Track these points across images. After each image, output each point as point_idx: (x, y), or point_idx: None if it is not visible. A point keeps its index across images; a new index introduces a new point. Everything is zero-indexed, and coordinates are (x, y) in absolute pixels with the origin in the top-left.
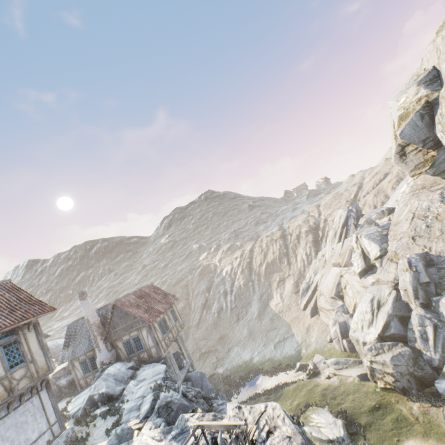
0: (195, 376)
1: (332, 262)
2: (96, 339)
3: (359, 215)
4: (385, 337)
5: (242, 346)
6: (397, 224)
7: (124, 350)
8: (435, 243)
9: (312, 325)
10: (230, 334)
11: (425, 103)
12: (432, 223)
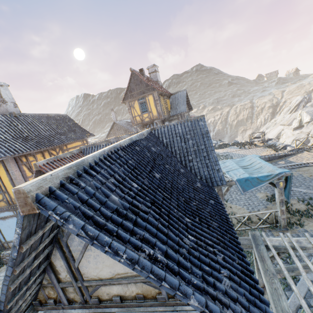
0: None
1: (280, 123)
2: None
3: (308, 101)
4: None
5: None
6: None
7: None
8: None
9: None
10: None
11: None
12: None
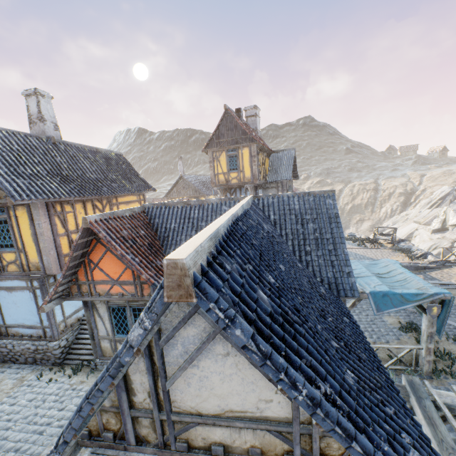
0: None
1: (414, 220)
2: None
3: None
4: None
5: None
6: None
7: None
8: None
9: None
10: None
11: None
12: None
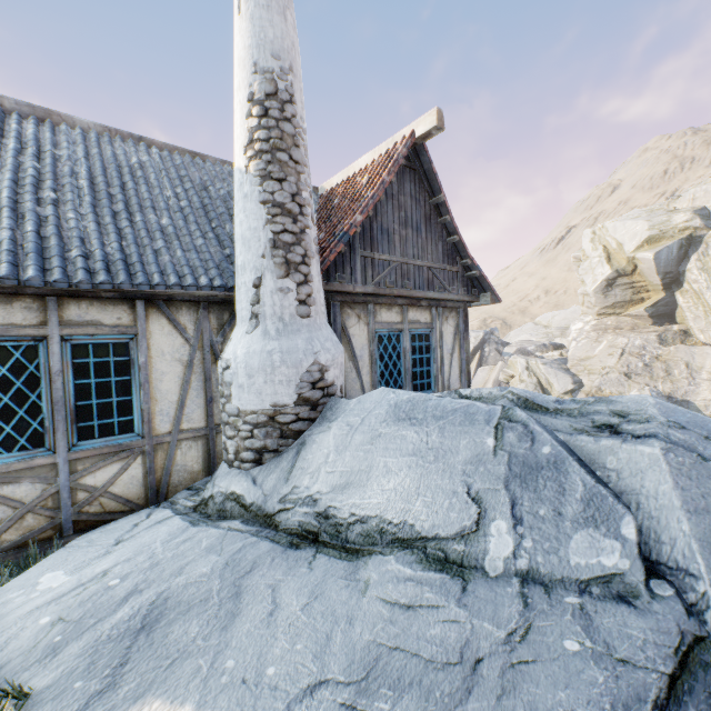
0: None
1: None
2: (306, 230)
3: (502, 342)
4: None
5: None
6: (588, 359)
7: (366, 365)
8: (662, 383)
9: None
10: None
11: (689, 235)
12: (652, 363)
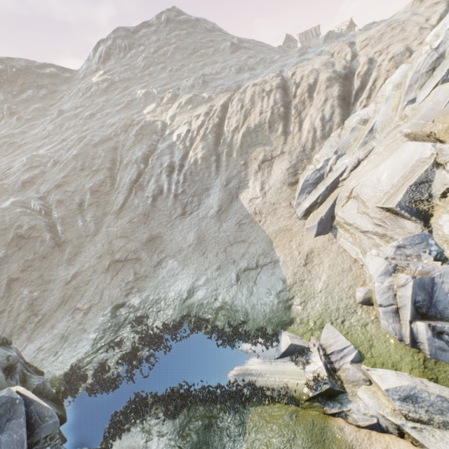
0: None
1: (406, 131)
2: None
3: None
4: None
5: (181, 261)
6: None
7: None
8: None
9: (318, 253)
10: (166, 236)
11: None
12: None
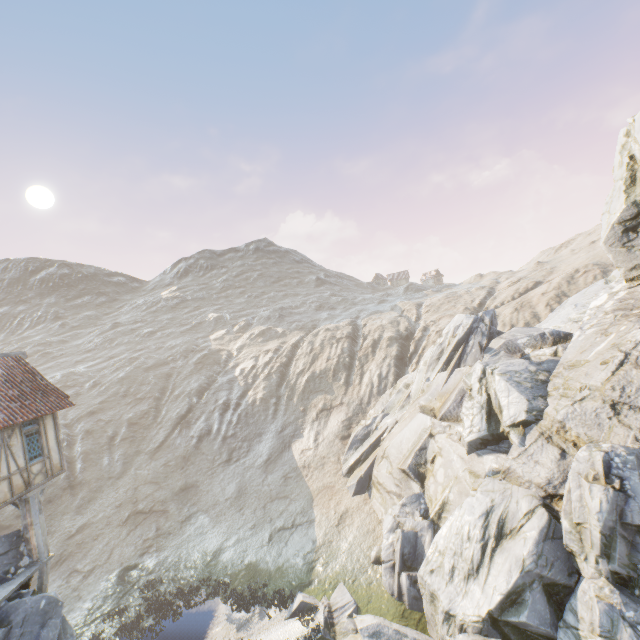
0: (27, 610)
1: (421, 403)
2: None
3: (493, 331)
4: (503, 623)
5: (214, 517)
6: (576, 366)
7: None
8: None
9: (352, 513)
10: (203, 486)
11: None
12: None
